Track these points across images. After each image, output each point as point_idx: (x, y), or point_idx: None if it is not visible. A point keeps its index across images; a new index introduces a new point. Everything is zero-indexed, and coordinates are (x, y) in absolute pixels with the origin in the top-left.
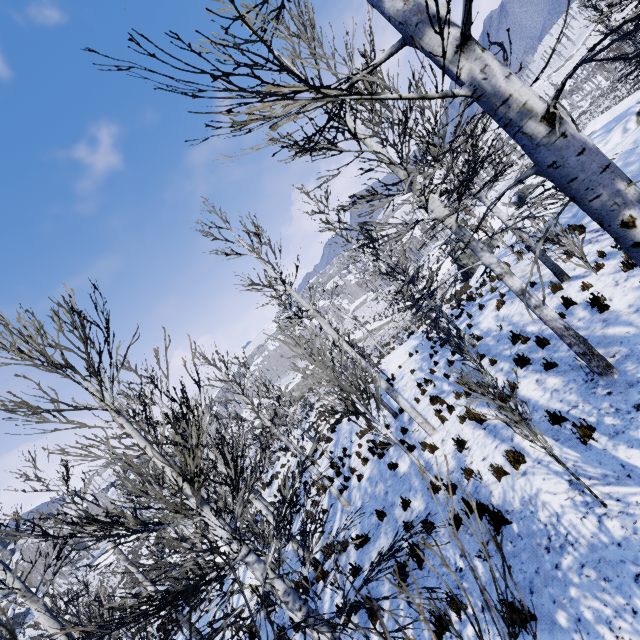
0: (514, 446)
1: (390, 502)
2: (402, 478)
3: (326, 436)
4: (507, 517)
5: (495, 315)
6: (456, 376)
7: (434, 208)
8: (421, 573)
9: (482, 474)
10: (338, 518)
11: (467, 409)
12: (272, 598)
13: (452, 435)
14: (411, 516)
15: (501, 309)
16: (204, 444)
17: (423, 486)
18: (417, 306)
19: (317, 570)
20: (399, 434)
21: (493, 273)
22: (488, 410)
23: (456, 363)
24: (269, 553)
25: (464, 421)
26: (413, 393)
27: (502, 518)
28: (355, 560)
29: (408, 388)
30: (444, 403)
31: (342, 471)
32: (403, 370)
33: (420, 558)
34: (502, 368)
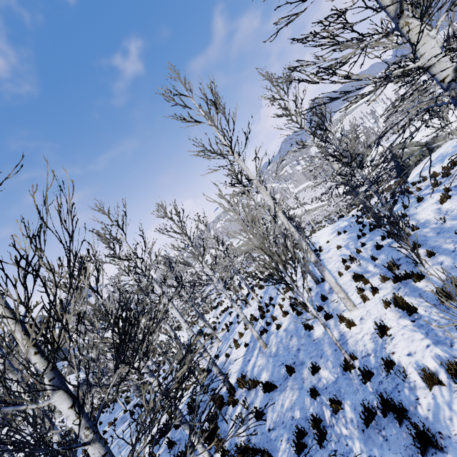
0: (454, 353)
1: (300, 360)
2: (315, 341)
3: (260, 284)
4: (439, 442)
5: (436, 208)
6: (384, 260)
7: (425, 50)
8: (320, 451)
9: (406, 371)
10: (255, 354)
11: (395, 296)
12: (196, 400)
13: (373, 316)
14: (318, 383)
15: (444, 203)
16: (154, 280)
17: (335, 358)
18: (354, 192)
19: (230, 394)
20: (318, 299)
21: (435, 170)
22: (420, 302)
23: (385, 248)
24: (203, 361)
25: (388, 306)
26: (337, 266)
27: (434, 444)
28: (261, 402)
29: (332, 261)
30: (367, 283)
31: (266, 315)
32: (330, 245)
33: (322, 436)
34: (442, 262)
